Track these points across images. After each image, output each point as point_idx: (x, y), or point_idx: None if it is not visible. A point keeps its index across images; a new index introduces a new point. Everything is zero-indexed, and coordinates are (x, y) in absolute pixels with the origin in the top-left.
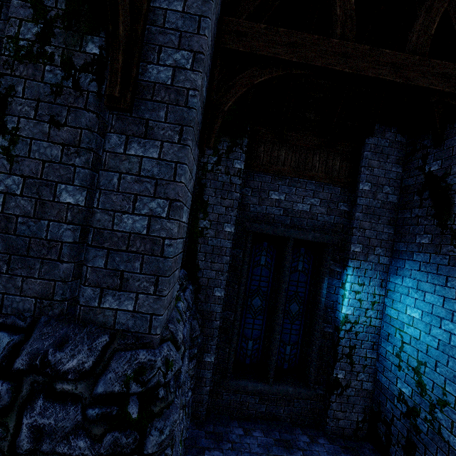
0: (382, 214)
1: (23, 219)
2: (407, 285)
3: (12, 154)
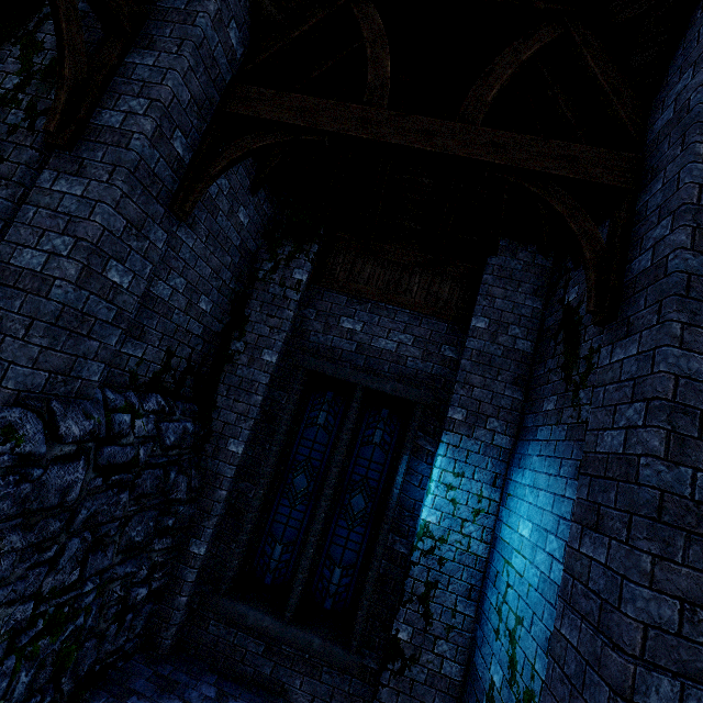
0: (504, 367)
1: None
2: (526, 482)
3: None
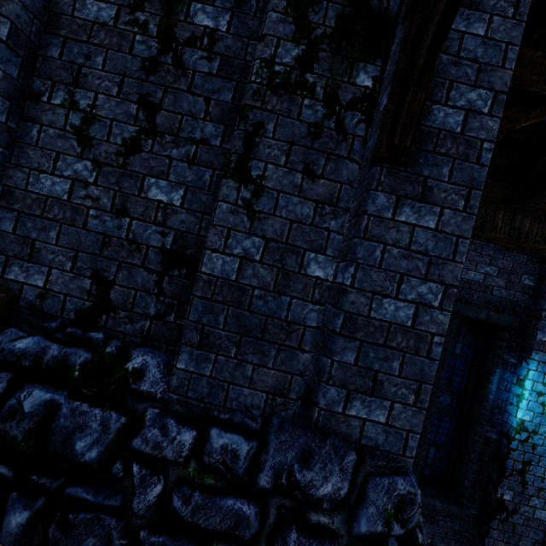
0: None
1: (260, 291)
2: None
3: (254, 209)
